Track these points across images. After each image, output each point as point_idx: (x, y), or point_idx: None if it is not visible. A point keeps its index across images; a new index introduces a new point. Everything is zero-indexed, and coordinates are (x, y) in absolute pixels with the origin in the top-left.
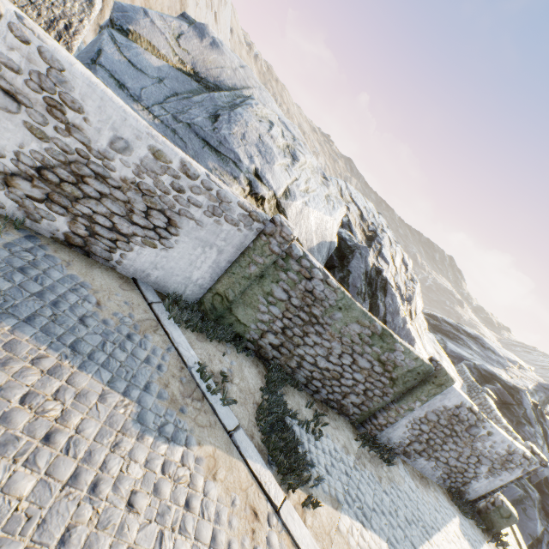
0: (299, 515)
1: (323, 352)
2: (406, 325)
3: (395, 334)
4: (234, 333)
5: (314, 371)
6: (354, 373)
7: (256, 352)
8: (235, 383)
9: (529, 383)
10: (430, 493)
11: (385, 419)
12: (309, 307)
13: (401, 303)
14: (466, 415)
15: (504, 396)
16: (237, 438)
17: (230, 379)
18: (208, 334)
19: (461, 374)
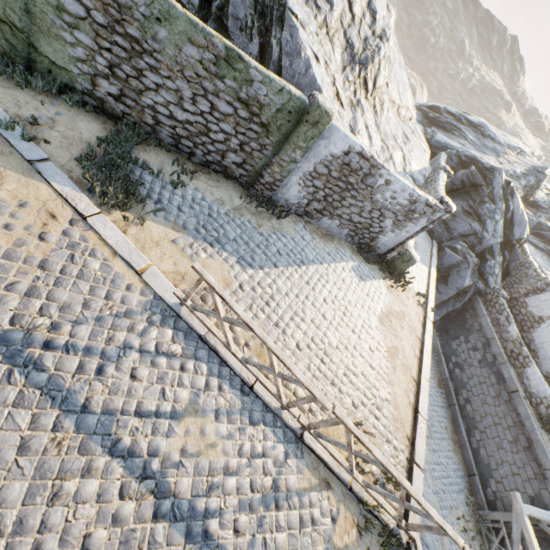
0: (120, 227)
1: (174, 99)
2: (309, 71)
3: (250, 60)
4: (62, 85)
5: (176, 126)
6: (220, 124)
7: (102, 109)
8: (57, 130)
9: (520, 167)
10: (329, 245)
11: (271, 176)
12: (120, 25)
13: (351, 67)
14: (358, 163)
15: (475, 179)
16: (40, 167)
17: (49, 126)
18: (15, 81)
19: (435, 162)
